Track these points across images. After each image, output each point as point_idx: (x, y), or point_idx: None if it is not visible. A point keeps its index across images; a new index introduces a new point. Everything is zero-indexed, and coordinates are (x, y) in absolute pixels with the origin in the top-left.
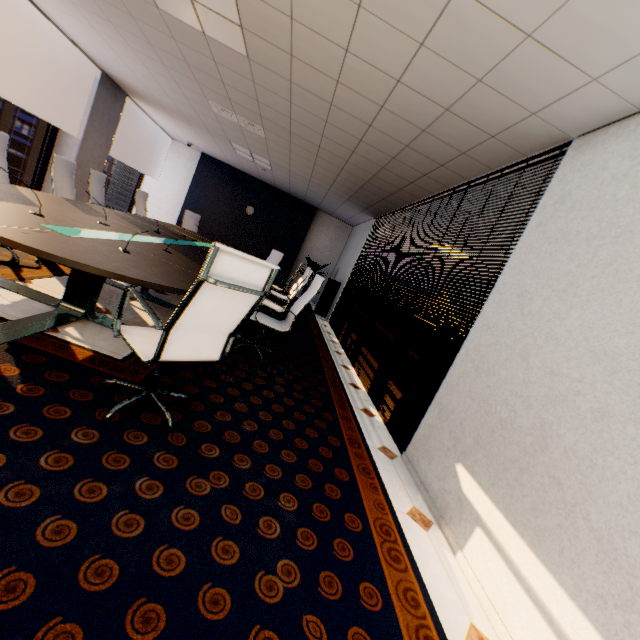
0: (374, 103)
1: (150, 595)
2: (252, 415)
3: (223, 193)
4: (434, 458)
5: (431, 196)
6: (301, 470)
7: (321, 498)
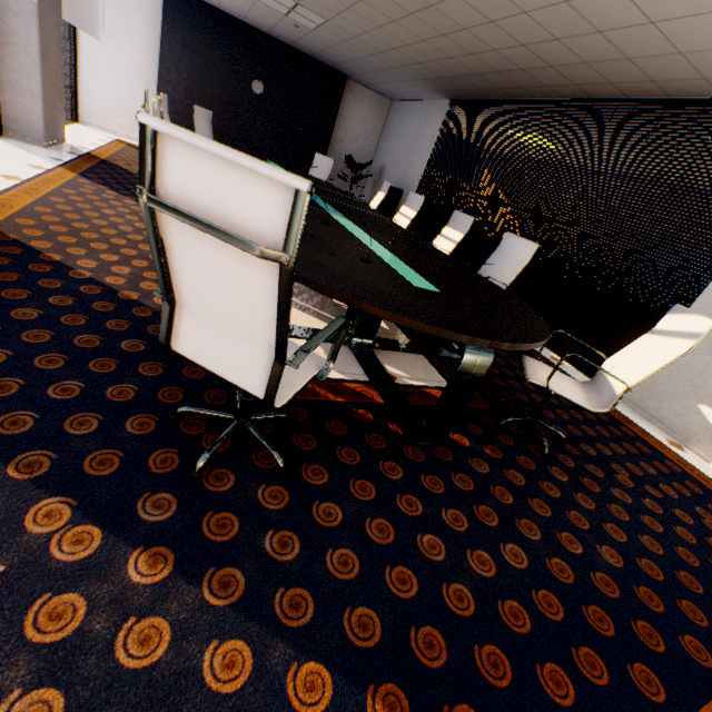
0: (645, 17)
1: (706, 556)
2: (549, 403)
3: (214, 60)
4: (665, 399)
5: (588, 100)
6: (618, 439)
7: (648, 457)
